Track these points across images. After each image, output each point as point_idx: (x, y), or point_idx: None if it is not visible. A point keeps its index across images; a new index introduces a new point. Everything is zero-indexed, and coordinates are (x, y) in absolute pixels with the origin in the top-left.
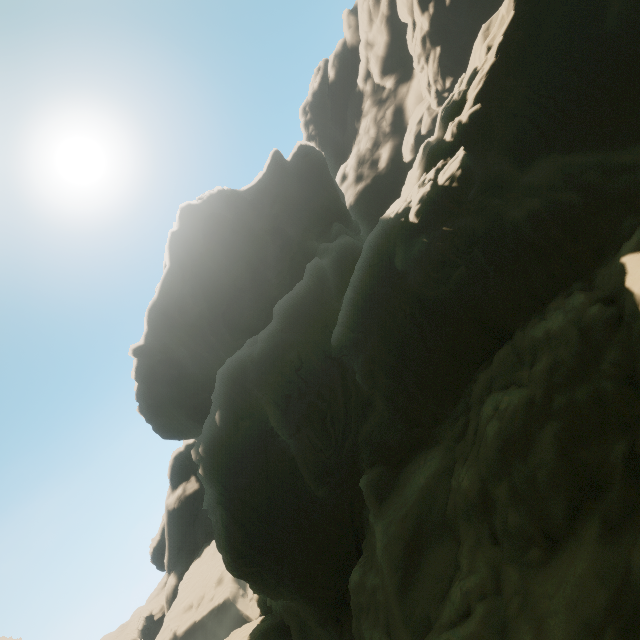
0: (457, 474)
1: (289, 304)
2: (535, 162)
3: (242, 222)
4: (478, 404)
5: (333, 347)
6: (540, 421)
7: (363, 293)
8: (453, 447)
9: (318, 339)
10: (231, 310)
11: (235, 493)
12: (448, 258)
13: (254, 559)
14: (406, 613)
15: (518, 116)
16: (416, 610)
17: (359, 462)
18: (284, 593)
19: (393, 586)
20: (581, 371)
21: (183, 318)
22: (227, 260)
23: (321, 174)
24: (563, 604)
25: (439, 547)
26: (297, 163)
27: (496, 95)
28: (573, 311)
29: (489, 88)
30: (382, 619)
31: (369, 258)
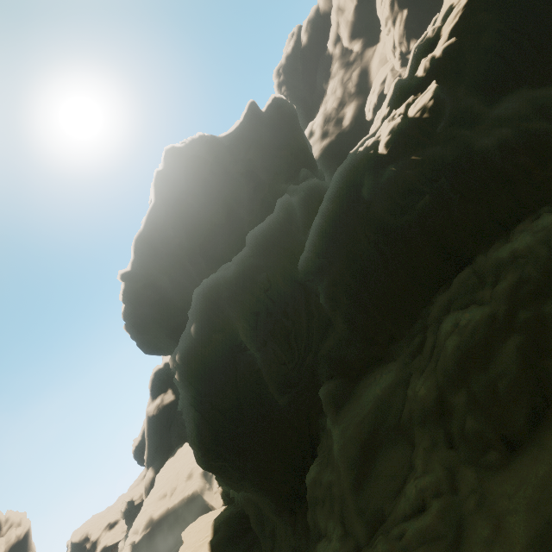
0: (413, 385)
1: (260, 234)
2: (504, 97)
3: (220, 164)
4: (436, 323)
5: (299, 273)
6: (502, 335)
7: (330, 221)
8: (409, 362)
9: (285, 265)
10: (207, 242)
11: (206, 397)
12: (415, 186)
13: (221, 455)
14: (360, 506)
15: (490, 53)
16: (370, 504)
17: (318, 375)
18: (246, 485)
19: (348, 482)
20: (550, 286)
21: (165, 248)
22: (205, 198)
23: (292, 125)
24: (524, 504)
25: (393, 449)
26: (271, 114)
27: (471, 29)
28: (542, 231)
29: (465, 22)
30: (337, 510)
31: (337, 190)
